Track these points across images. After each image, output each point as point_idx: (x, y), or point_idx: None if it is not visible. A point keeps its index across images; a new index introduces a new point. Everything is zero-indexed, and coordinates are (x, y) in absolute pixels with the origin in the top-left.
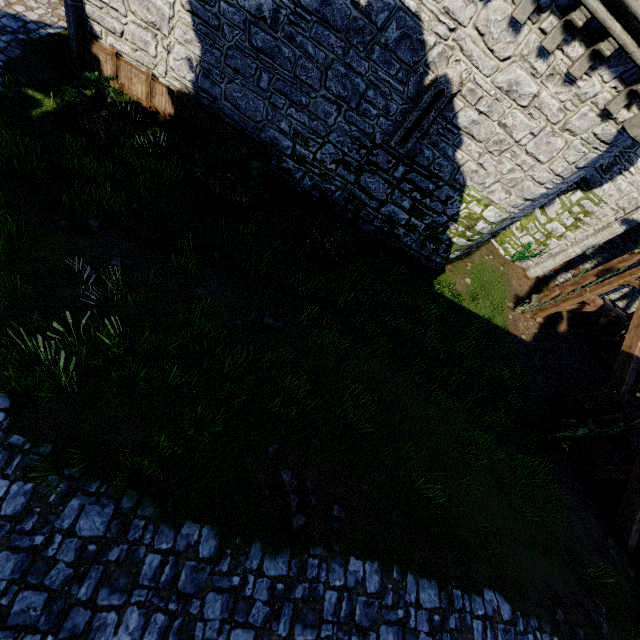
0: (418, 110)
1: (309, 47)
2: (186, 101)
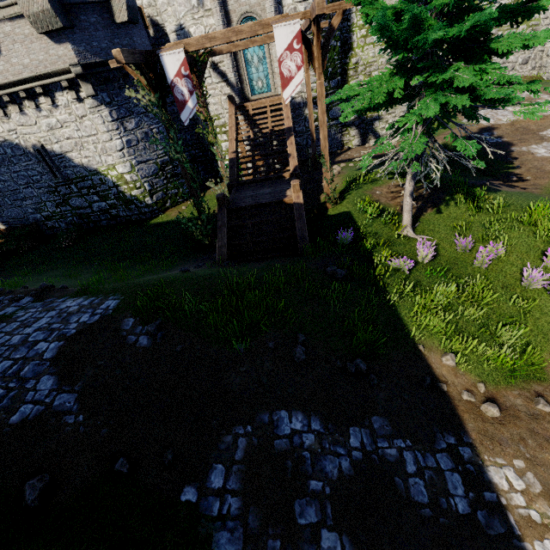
0: (43, 163)
1: (2, 178)
2: (2, 231)
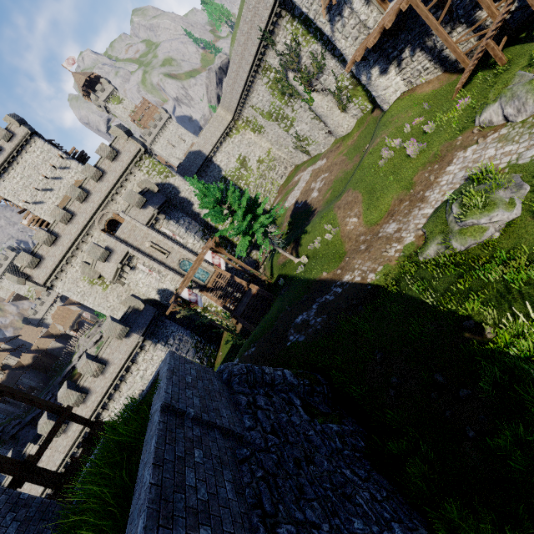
0: None
1: None
2: None
